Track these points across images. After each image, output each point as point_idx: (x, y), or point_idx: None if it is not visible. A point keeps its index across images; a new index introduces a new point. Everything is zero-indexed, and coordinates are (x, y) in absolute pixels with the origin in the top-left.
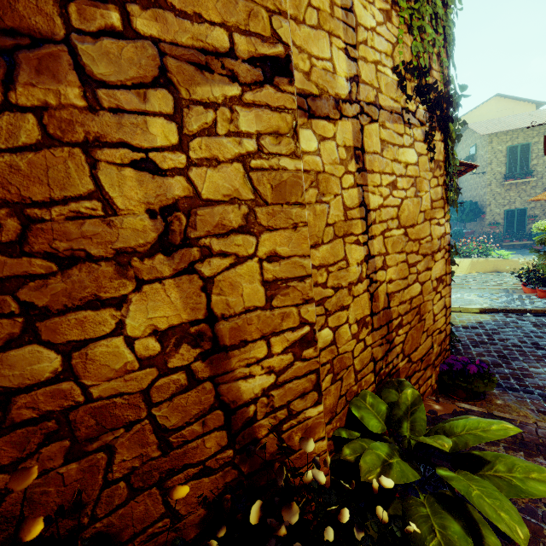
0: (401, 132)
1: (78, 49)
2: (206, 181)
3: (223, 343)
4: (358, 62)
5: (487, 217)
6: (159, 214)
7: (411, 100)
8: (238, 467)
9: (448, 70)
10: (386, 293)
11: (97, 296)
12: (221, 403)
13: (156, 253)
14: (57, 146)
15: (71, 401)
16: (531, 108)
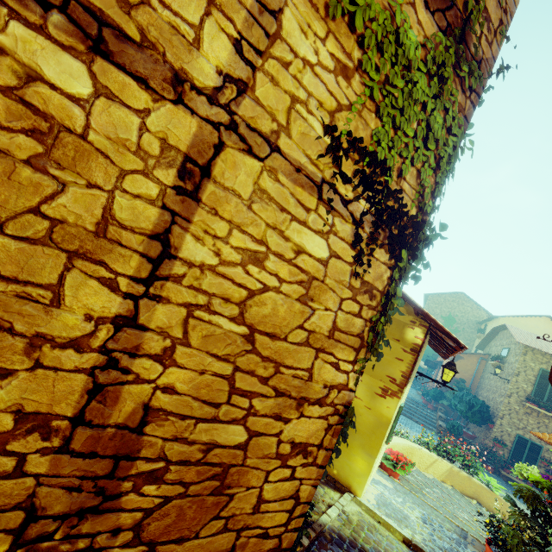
0: (308, 205)
1: None
2: None
3: None
4: (258, 73)
5: (495, 430)
6: None
7: (347, 182)
8: None
9: (432, 199)
10: (147, 403)
11: None
12: None
13: None
14: None
15: None
16: None
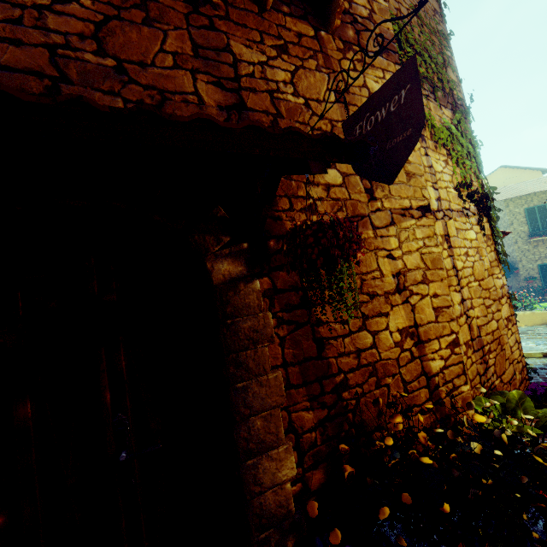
0: (464, 222)
1: (371, 217)
2: (408, 261)
3: (421, 339)
4: (438, 190)
5: (521, 273)
6: (395, 276)
7: (466, 202)
8: (435, 414)
9: (481, 179)
10: (477, 325)
11: (380, 311)
12: (424, 372)
13: (395, 293)
14: (367, 252)
15: (375, 359)
16: (538, 174)
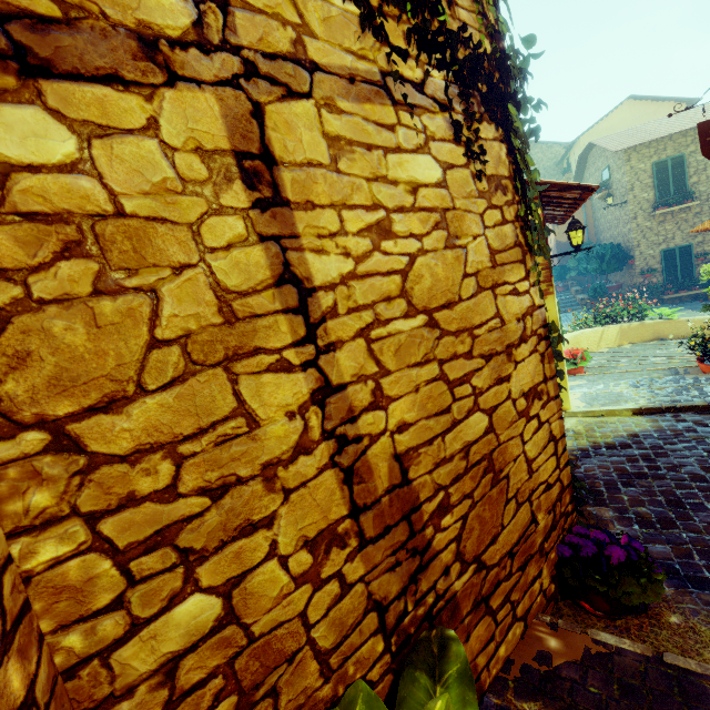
0: (388, 122)
1: None
2: None
3: None
4: None
5: (637, 263)
6: None
7: (406, 58)
8: None
9: (496, 12)
10: (395, 453)
11: None
12: None
13: None
14: None
15: None
16: (680, 109)
